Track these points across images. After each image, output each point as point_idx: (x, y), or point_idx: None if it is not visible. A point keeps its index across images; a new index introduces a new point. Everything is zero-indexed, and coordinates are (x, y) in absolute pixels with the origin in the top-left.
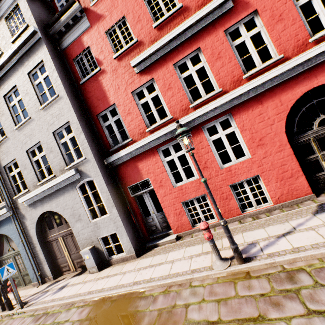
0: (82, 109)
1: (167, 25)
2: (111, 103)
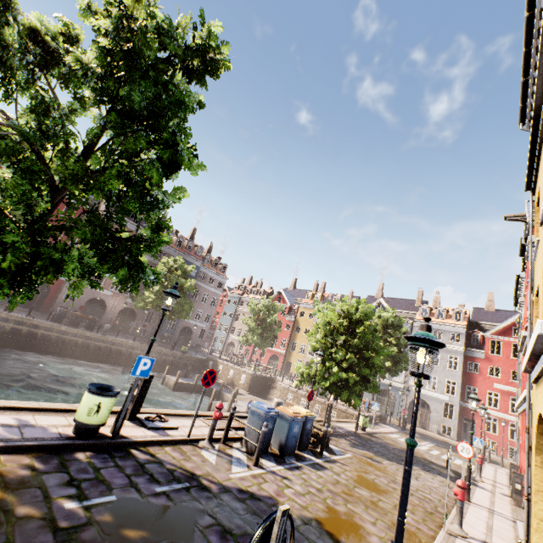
0: (461, 379)
1: (515, 383)
2: (475, 386)
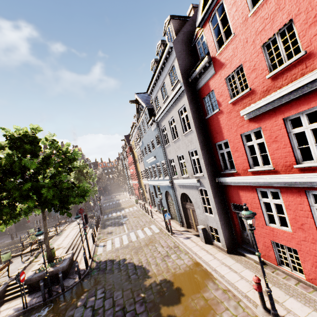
0: (205, 139)
1: (282, 75)
2: (225, 138)
